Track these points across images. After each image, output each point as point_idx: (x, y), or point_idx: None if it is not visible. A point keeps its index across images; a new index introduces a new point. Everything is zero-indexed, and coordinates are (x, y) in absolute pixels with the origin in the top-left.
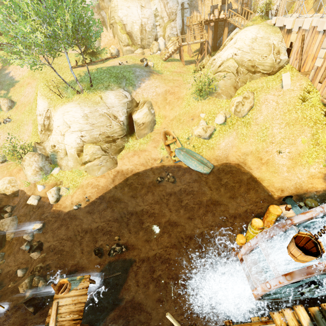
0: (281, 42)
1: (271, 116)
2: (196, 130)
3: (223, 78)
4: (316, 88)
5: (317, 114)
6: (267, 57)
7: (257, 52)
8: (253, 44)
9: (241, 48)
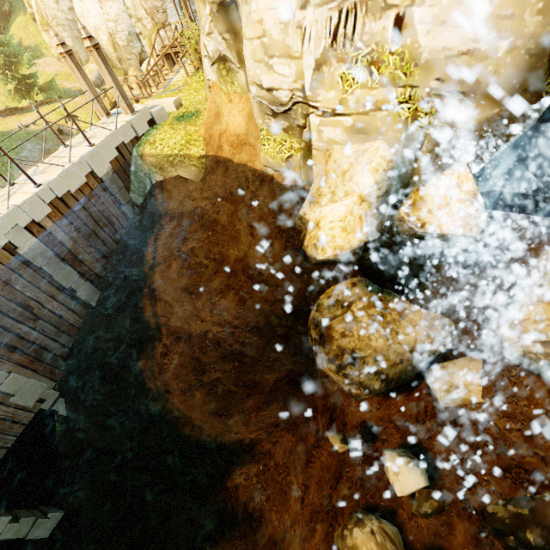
0: None
1: None
2: None
3: None
4: None
5: None
6: None
7: None
8: None
9: None
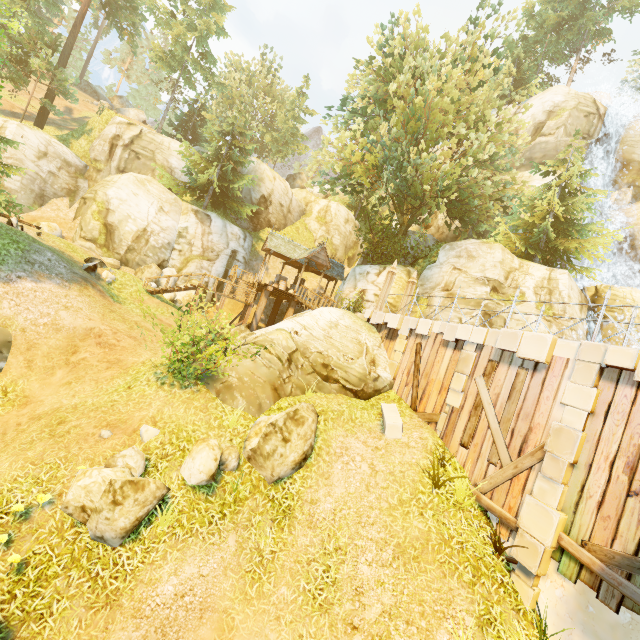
0: (380, 348)
1: (355, 507)
2: (84, 479)
3: (256, 356)
4: (455, 457)
5: (475, 537)
6: (355, 360)
7: (338, 346)
8: (331, 330)
9: (308, 327)
